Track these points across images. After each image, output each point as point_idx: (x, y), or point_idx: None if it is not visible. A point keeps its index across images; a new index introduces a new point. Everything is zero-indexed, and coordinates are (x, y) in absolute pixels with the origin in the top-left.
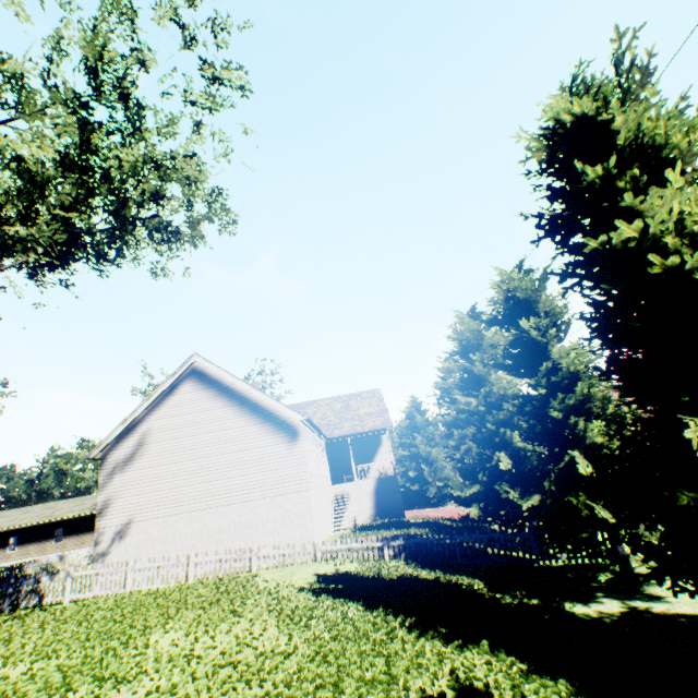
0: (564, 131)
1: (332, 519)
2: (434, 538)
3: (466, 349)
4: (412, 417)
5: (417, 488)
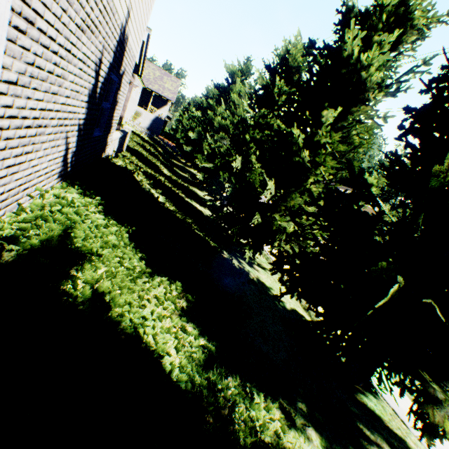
0: (230, 70)
1: (131, 117)
2: (159, 138)
3: (207, 97)
4: (190, 105)
5: (173, 134)
